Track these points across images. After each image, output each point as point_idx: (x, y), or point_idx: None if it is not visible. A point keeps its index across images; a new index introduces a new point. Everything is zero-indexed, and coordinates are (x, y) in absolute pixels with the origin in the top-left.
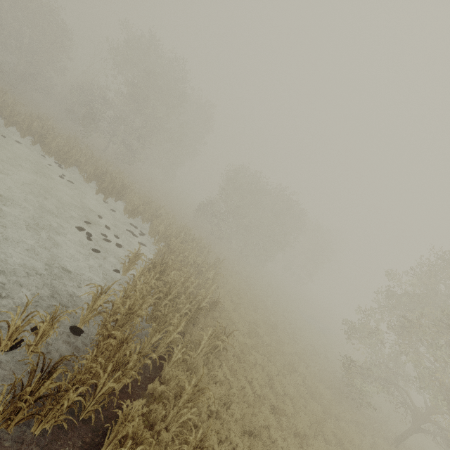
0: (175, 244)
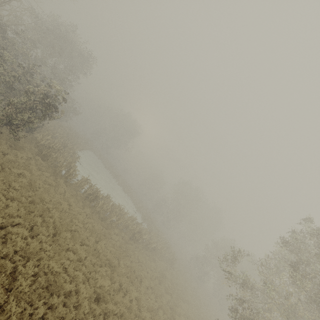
0: (153, 233)
